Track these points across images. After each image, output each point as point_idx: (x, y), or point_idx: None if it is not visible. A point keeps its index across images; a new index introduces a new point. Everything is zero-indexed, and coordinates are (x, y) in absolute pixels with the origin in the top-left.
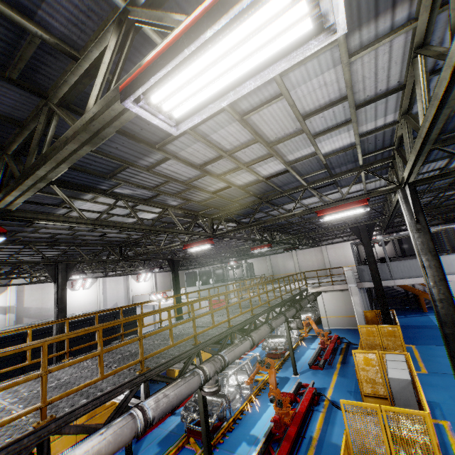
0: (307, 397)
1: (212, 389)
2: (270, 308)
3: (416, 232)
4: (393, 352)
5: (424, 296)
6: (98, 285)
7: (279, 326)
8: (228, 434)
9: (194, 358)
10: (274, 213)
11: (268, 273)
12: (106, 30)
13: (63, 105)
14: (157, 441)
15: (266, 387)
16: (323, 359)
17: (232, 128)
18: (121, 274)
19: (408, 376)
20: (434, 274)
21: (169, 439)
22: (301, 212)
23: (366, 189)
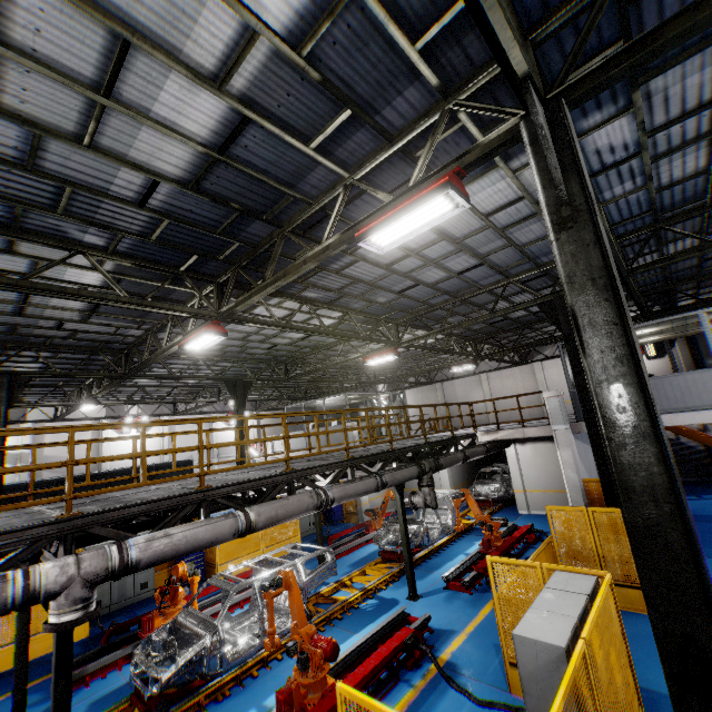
0: (384, 650)
1: (59, 617)
2: (349, 462)
3: (561, 230)
4: (574, 568)
5: None
6: (161, 427)
7: (355, 497)
8: (211, 705)
9: (261, 550)
10: (362, 276)
11: (439, 413)
12: None
13: None
14: (92, 699)
15: (345, 615)
16: (474, 570)
17: None
18: (191, 410)
19: (564, 637)
20: (603, 345)
21: (112, 698)
22: (339, 238)
23: (533, 196)
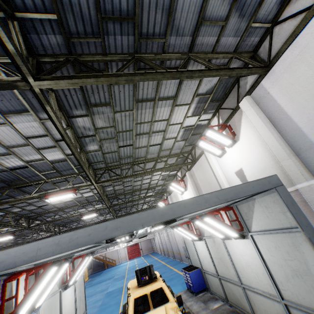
0: None
1: None
2: None
3: None
4: None
5: (106, 263)
6: None
7: None
8: None
9: None
10: None
11: None
12: (33, 232)
13: (21, 236)
14: None
15: None
16: None
17: (43, 232)
18: None
19: None
20: None
21: None
22: None
23: None
